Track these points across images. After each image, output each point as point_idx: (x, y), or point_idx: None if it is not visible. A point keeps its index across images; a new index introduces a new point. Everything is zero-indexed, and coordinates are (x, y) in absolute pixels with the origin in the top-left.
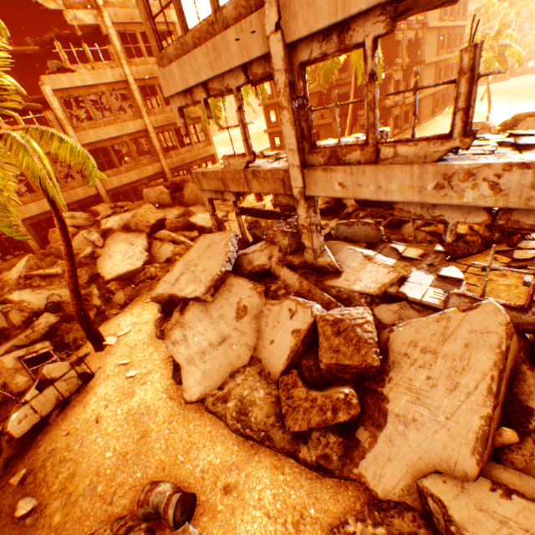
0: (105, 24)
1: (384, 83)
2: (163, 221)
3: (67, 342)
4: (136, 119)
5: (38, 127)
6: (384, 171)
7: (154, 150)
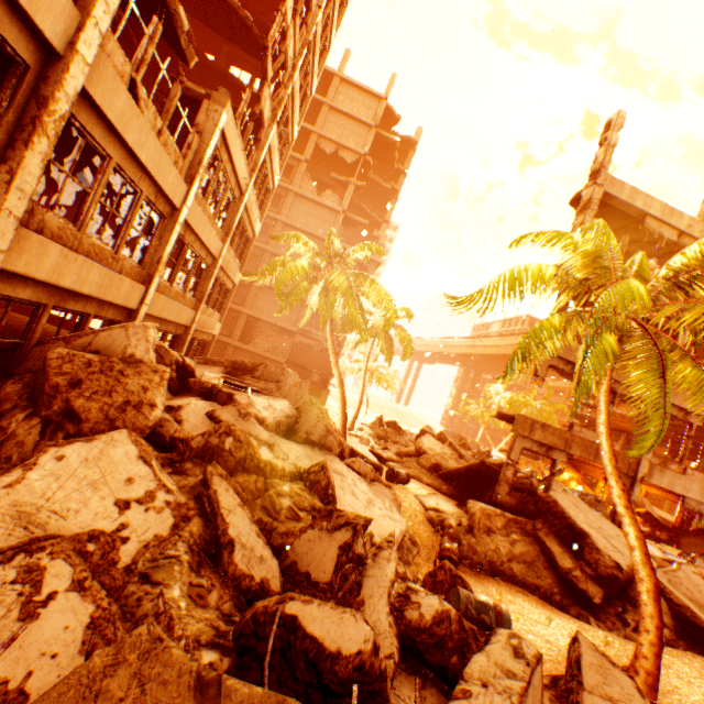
0: (269, 133)
1: (301, 347)
2: None
3: None
4: (219, 238)
5: None
6: (689, 480)
7: (201, 290)
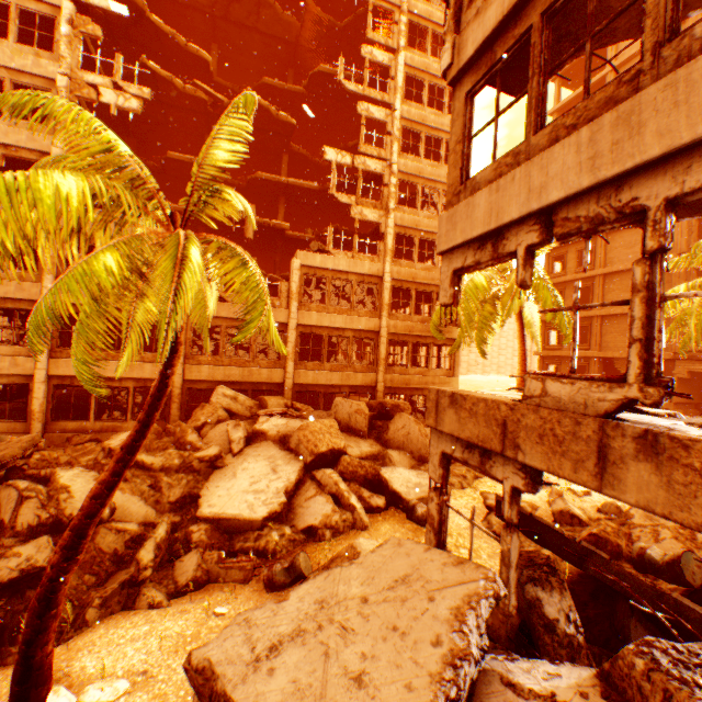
0: (386, 223)
1: None
2: (338, 454)
3: (21, 624)
4: (372, 316)
5: (225, 240)
6: None
7: (375, 357)
